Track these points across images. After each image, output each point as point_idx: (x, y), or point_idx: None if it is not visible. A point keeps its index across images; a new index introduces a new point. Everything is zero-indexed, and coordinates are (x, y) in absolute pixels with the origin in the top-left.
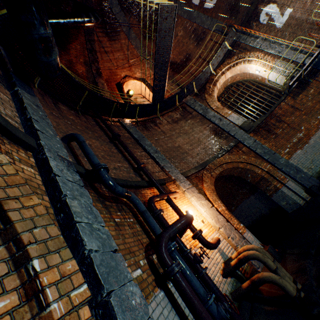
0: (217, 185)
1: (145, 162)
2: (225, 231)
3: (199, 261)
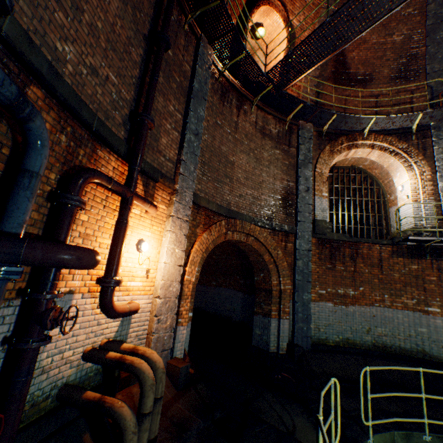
0: (224, 248)
1: (165, 128)
2: (162, 306)
3: (43, 325)
